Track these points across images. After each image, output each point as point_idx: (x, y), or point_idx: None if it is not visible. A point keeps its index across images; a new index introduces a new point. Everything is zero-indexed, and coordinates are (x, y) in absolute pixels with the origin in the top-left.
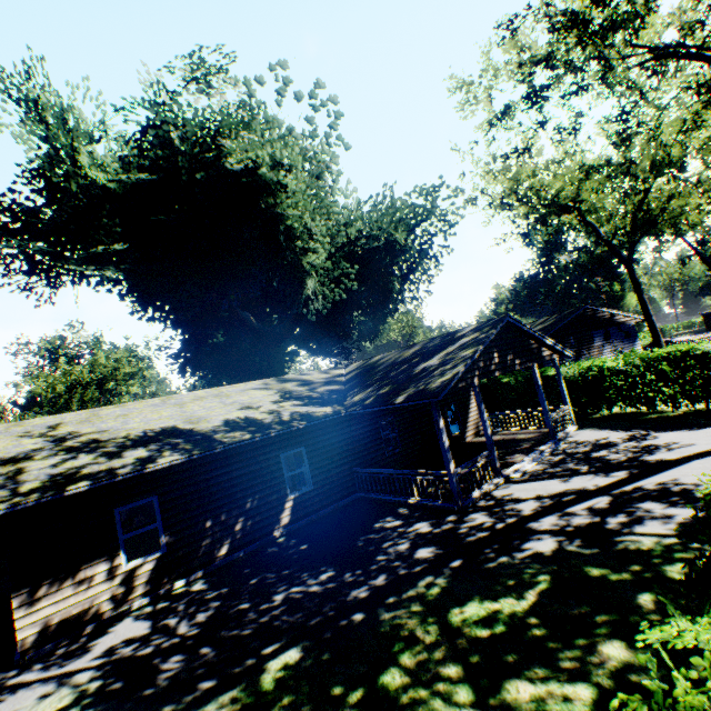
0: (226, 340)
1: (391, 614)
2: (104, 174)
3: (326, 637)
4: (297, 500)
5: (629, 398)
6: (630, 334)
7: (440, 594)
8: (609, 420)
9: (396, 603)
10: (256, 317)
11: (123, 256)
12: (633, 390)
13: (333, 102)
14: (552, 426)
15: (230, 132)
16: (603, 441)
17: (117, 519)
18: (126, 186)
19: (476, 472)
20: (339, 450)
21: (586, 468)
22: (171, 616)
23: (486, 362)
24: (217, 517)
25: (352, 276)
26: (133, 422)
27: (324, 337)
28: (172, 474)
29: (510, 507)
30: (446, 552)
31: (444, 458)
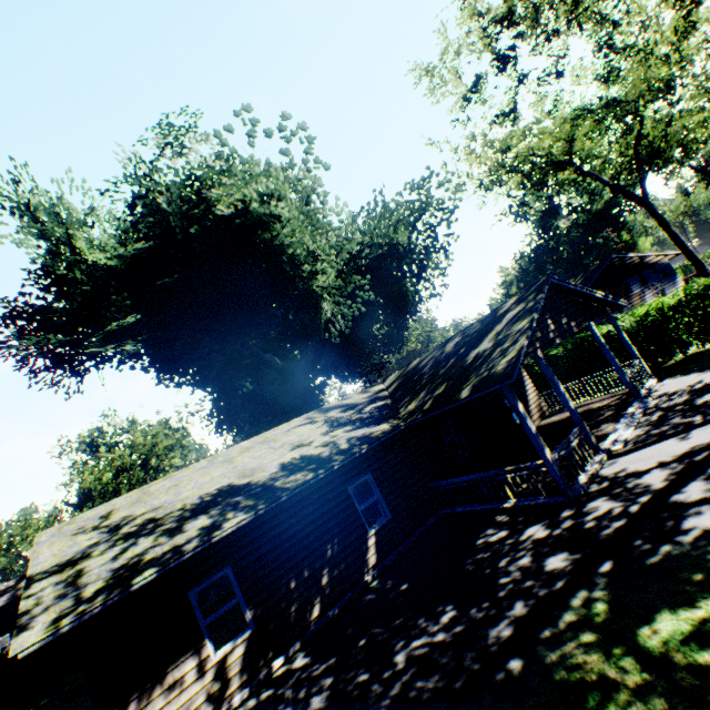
0: (255, 387)
1: (558, 654)
2: (104, 254)
3: (485, 702)
4: (378, 534)
5: (704, 333)
6: (667, 273)
7: (609, 613)
8: (689, 363)
9: (555, 637)
10: (278, 357)
11: (138, 327)
12: (707, 323)
13: (303, 129)
14: (631, 384)
15: (212, 183)
16: (699, 385)
17: (193, 603)
18: (126, 260)
19: (573, 454)
20: (407, 468)
21: (699, 418)
22: (280, 707)
23: (542, 331)
24: (299, 574)
25: (366, 287)
26: (186, 491)
27: (351, 358)
28: (241, 538)
29: (633, 483)
30: (584, 556)
31: (536, 446)
